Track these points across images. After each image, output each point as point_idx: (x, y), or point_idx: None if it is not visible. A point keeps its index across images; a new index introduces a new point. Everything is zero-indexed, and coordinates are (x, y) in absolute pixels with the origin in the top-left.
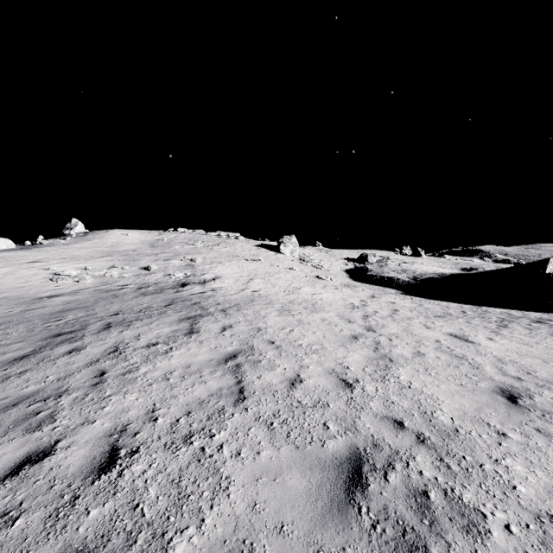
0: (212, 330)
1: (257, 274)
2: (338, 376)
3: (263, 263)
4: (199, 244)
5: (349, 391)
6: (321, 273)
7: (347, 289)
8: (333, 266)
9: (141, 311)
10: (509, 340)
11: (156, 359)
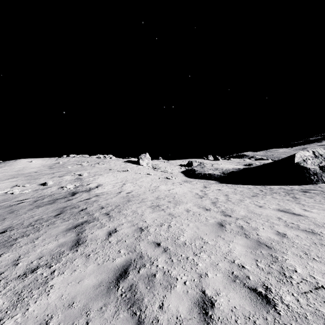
0: (98, 237)
1: (127, 180)
2: (243, 283)
3: (130, 172)
4: (85, 164)
5: (274, 312)
6: (168, 175)
7: (187, 183)
8: (174, 170)
9: (30, 225)
10: (315, 208)
11: (30, 298)
